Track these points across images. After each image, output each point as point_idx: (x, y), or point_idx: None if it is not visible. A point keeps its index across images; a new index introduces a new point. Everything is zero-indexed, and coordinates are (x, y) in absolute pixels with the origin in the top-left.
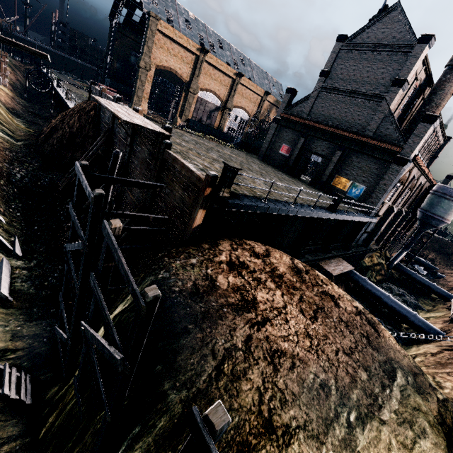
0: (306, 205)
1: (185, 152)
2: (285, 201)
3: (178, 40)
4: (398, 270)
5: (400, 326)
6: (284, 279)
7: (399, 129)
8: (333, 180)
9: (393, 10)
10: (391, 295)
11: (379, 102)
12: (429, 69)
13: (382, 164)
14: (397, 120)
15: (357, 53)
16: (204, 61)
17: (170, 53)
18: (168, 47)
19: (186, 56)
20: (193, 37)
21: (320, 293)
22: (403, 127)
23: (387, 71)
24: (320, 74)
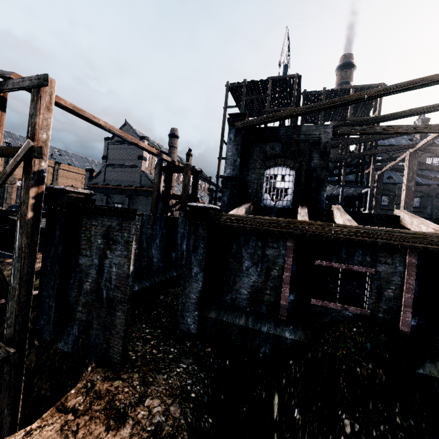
0: None
1: None
2: None
3: None
4: None
5: None
6: None
7: (149, 179)
8: None
9: (126, 125)
10: None
11: (136, 168)
12: (158, 148)
13: (150, 198)
14: None
15: (118, 145)
16: None
17: None
18: None
19: None
20: None
21: None
22: None
23: (134, 153)
24: (103, 158)
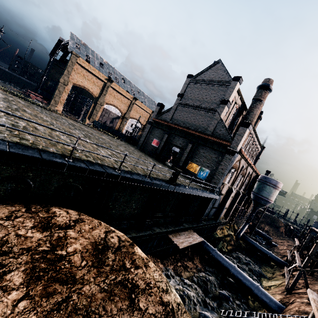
0: (142, 175)
1: (28, 118)
2: (114, 167)
3: (91, 71)
4: (244, 240)
5: (248, 299)
6: (61, 264)
7: (228, 131)
8: (187, 165)
9: (218, 63)
10: (240, 264)
11: (213, 113)
12: (243, 98)
13: (219, 154)
14: (228, 128)
15: (199, 85)
16: (110, 87)
17: (85, 78)
18: (84, 74)
19: (97, 82)
20: (104, 72)
21: (114, 284)
22: (233, 133)
23: (217, 95)
24: (178, 95)
